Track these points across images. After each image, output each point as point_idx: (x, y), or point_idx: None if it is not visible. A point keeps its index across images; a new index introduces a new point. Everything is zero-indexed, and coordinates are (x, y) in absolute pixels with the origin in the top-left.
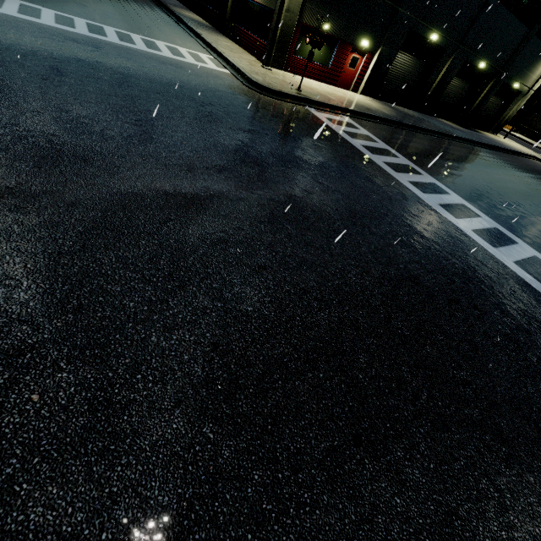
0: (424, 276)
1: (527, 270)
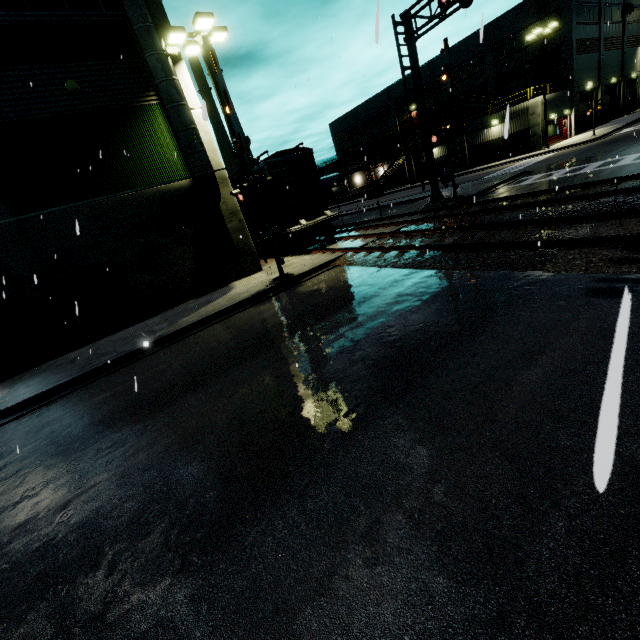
0: None
1: None
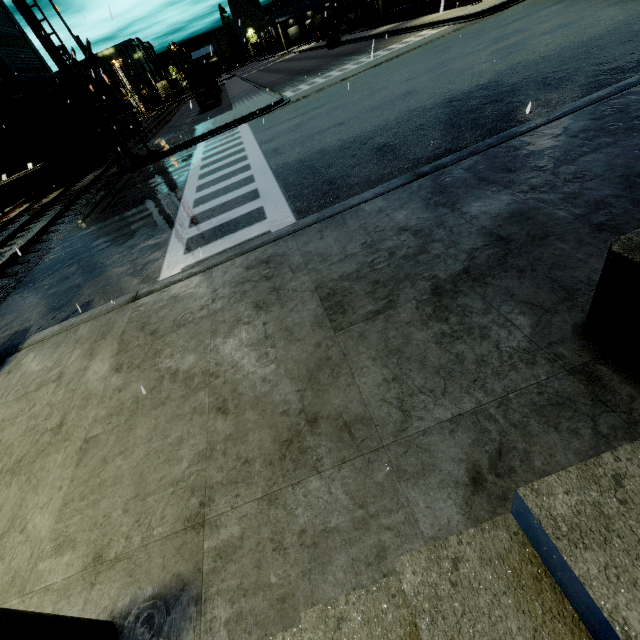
0: None
1: None
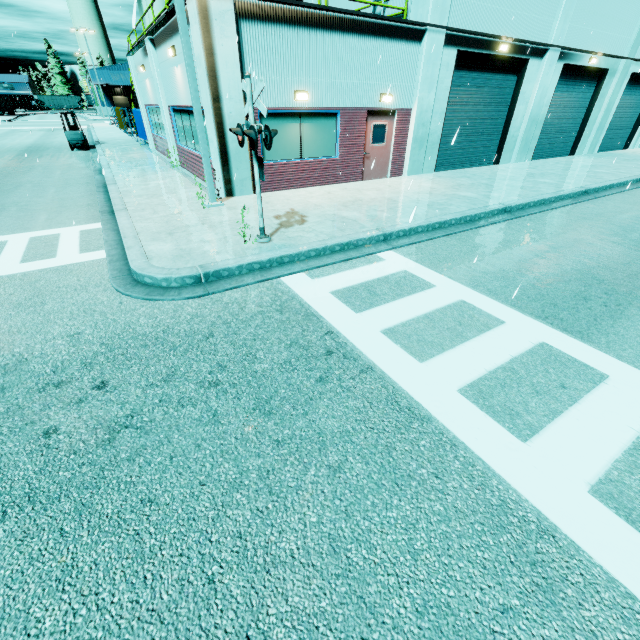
0: None
1: None
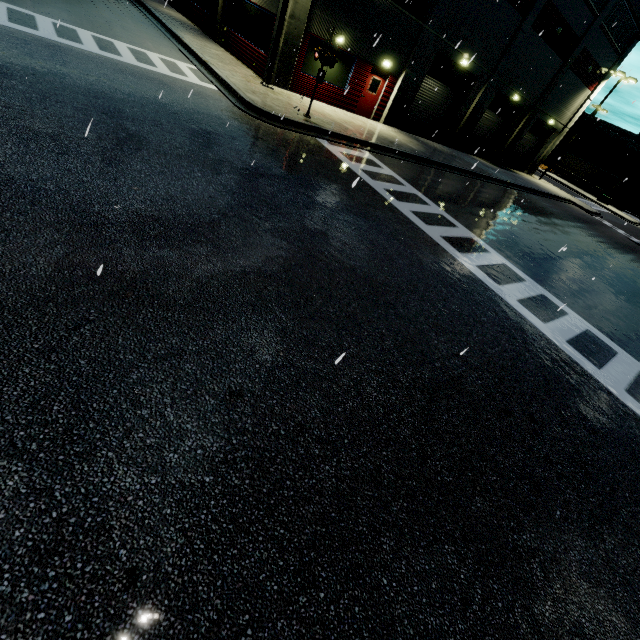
0: (467, 377)
1: (581, 352)
